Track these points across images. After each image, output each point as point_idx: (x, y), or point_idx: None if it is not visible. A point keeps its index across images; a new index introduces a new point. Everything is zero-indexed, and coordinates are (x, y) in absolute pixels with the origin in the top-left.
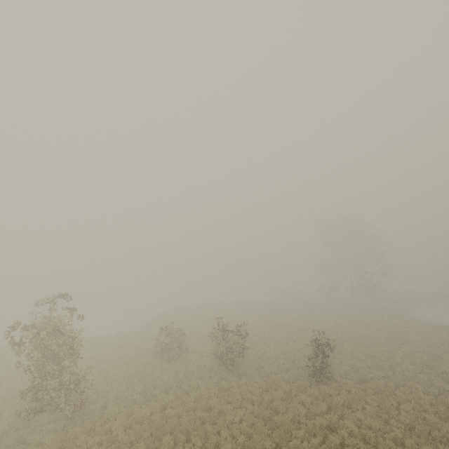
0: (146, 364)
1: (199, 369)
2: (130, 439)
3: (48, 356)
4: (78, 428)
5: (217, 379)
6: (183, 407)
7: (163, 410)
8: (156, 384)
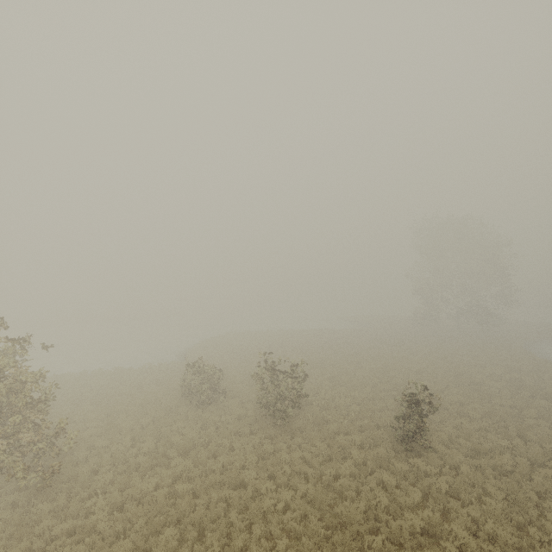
0: (167, 409)
1: (237, 421)
2: (116, 528)
3: (4, 403)
4: (45, 505)
5: (260, 437)
6: (204, 478)
7: (176, 480)
8: (174, 440)
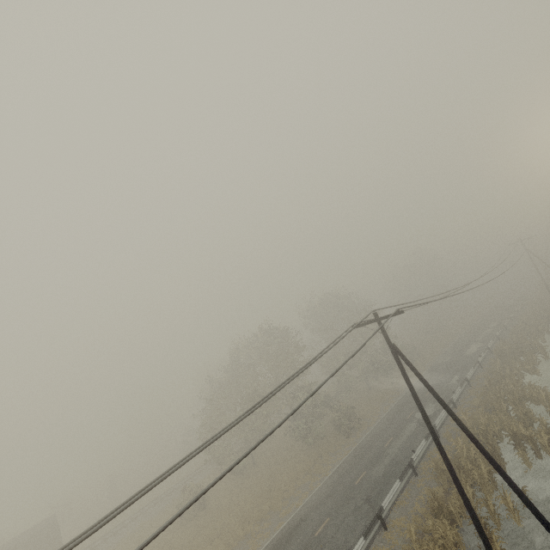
0: None
1: None
2: None
3: None
4: None
5: None
6: None
7: None
8: None
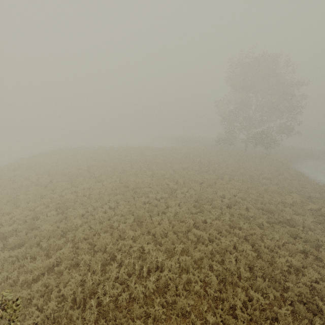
0: None
1: None
2: None
3: None
4: None
5: None
6: None
7: None
8: None
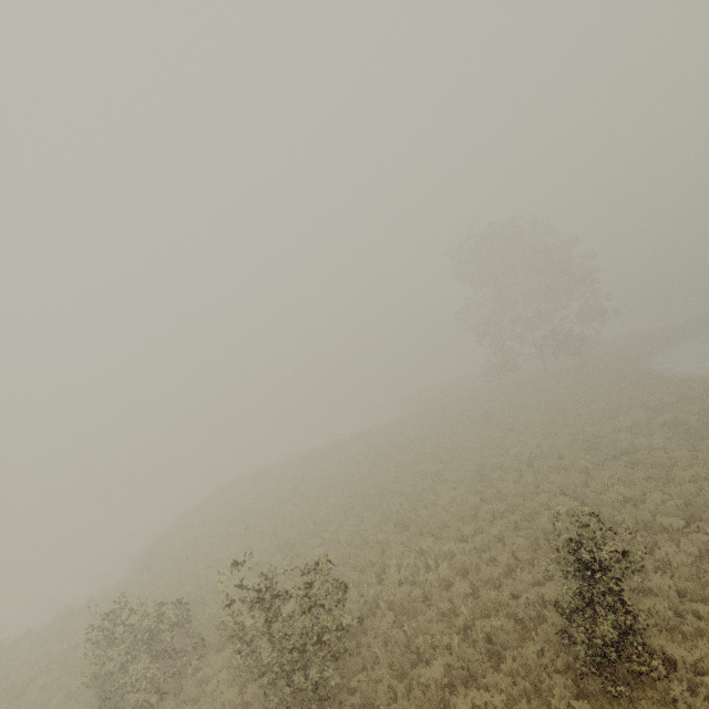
0: None
1: None
2: None
3: None
4: None
5: None
6: None
7: None
8: None
